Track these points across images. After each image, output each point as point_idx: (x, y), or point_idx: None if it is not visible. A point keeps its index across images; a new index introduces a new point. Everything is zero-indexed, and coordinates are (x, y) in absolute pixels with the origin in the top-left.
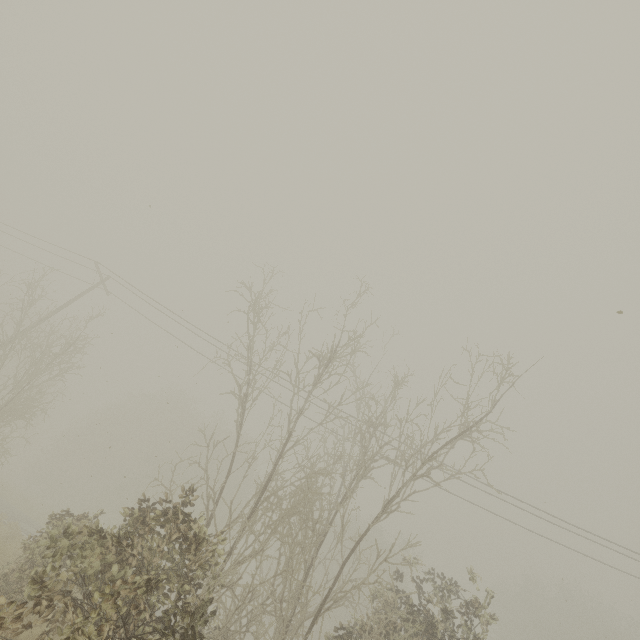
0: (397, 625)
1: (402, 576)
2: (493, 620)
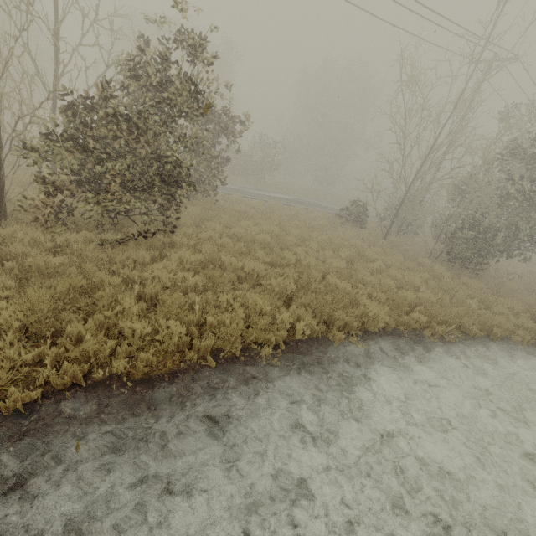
0: (127, 85)
1: (148, 42)
2: (213, 58)
